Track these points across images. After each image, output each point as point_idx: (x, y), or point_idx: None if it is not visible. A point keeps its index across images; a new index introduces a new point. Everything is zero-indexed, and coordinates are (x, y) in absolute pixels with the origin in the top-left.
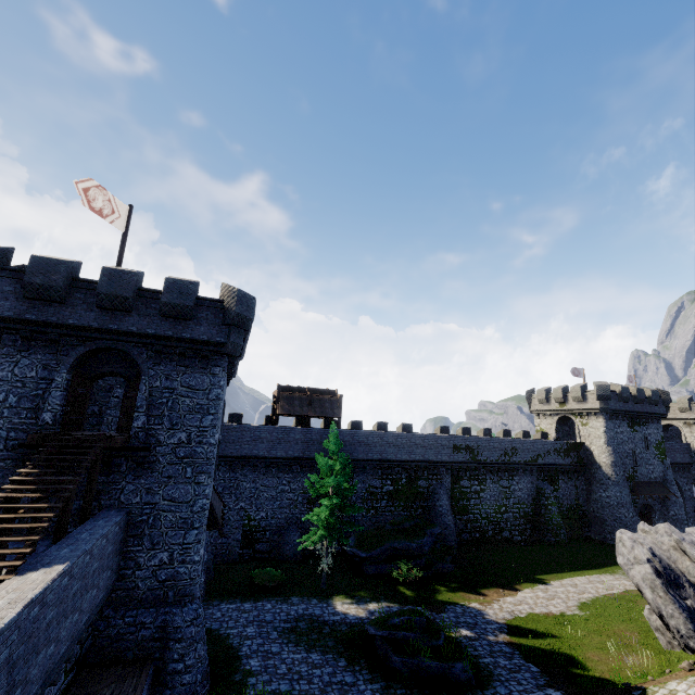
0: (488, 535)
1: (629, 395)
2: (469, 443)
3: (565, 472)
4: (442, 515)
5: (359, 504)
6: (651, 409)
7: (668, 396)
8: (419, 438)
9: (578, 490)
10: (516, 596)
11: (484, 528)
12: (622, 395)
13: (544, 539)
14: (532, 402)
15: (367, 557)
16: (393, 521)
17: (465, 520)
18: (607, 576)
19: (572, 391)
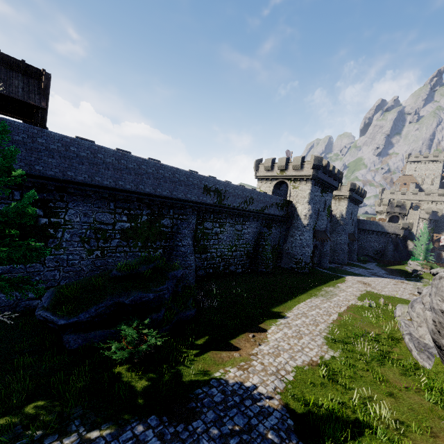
0: (219, 270)
1: (329, 169)
2: (219, 187)
3: (277, 222)
4: (184, 255)
5: (77, 244)
6: (333, 183)
7: (342, 176)
8: (169, 170)
9: (281, 235)
10: (269, 342)
11: (218, 264)
12: (327, 168)
13: (258, 270)
14: (259, 169)
15: (69, 324)
16: (124, 265)
17: (203, 259)
18: (315, 299)
19: (294, 160)
